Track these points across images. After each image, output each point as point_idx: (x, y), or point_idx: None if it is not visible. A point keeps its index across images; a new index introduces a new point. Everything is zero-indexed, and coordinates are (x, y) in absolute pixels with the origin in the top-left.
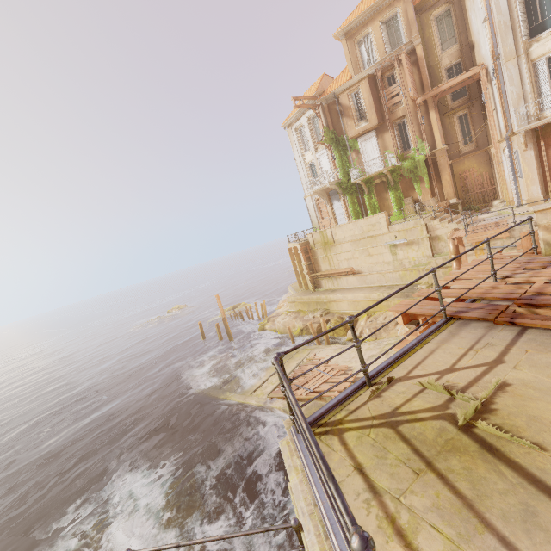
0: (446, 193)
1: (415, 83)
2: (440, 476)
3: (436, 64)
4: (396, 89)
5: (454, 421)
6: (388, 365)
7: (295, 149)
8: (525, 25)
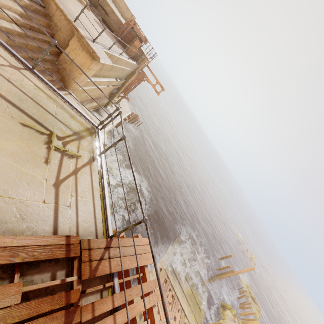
0: None
1: None
2: (49, 112)
3: None
4: None
5: (57, 136)
6: (102, 171)
7: None
8: None
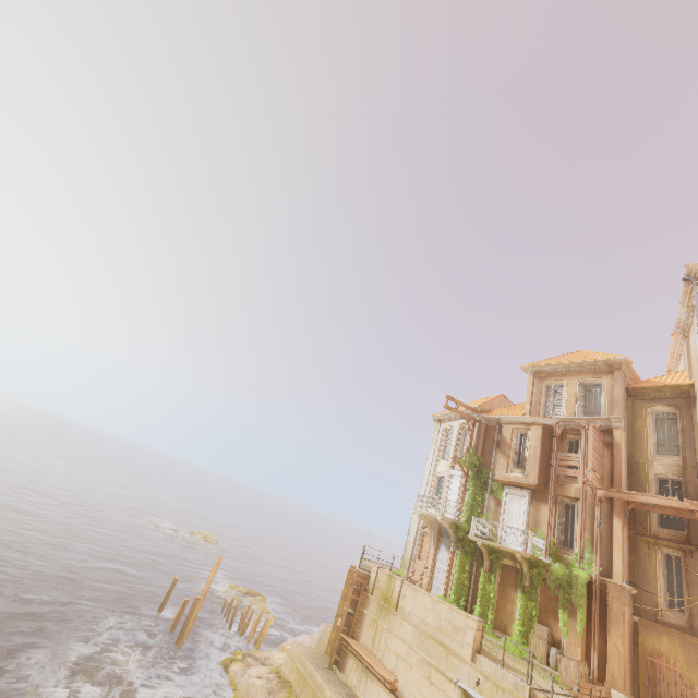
0: (610, 670)
1: (603, 467)
2: None
3: (644, 463)
4: (575, 459)
5: None
6: None
7: (433, 448)
8: None
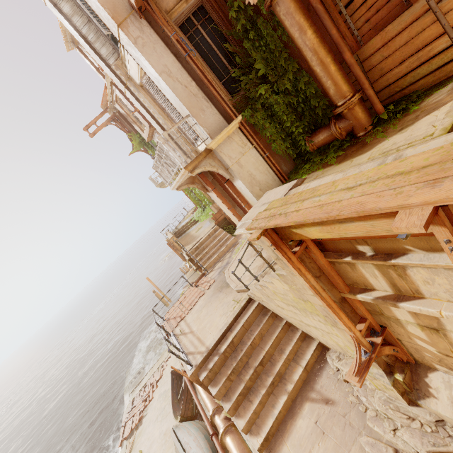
0: None
1: None
2: None
3: None
4: None
5: None
6: None
7: None
8: (102, 39)
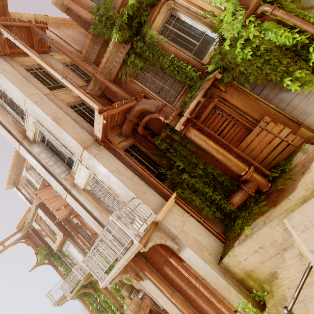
0: None
1: None
2: None
3: None
4: None
5: None
6: None
7: None
8: (58, 164)
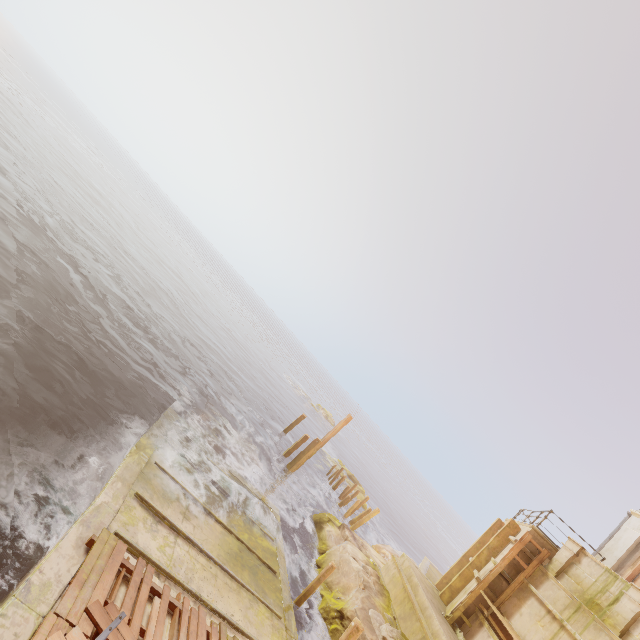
0: None
1: None
2: None
3: None
4: None
5: None
6: None
7: None
8: None
